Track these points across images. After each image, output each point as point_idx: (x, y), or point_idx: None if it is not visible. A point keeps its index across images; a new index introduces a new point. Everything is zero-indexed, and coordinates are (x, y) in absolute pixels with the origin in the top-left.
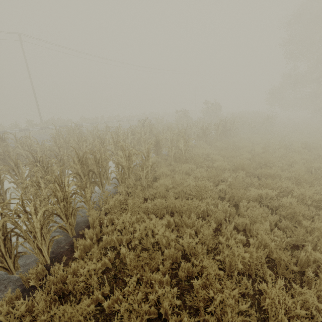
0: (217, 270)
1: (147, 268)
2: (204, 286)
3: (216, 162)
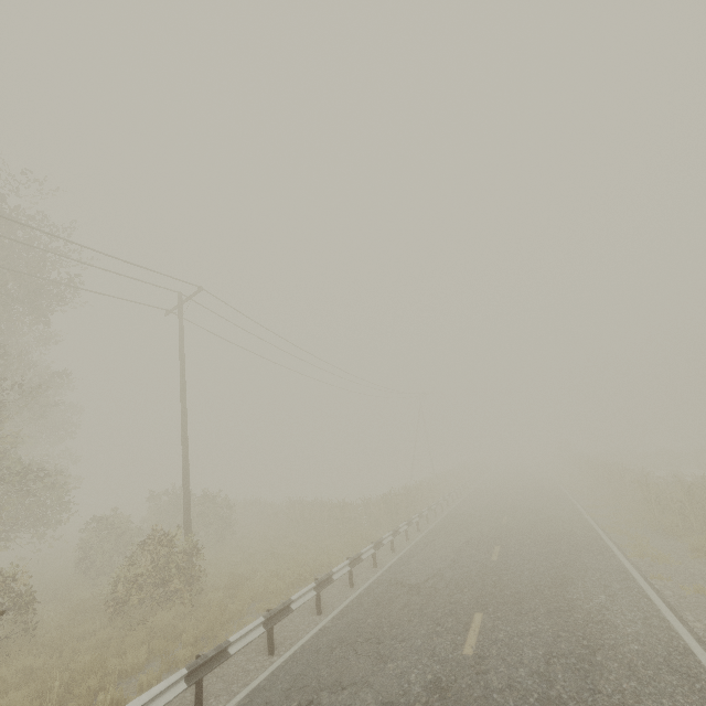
0: None
1: None
2: None
3: None
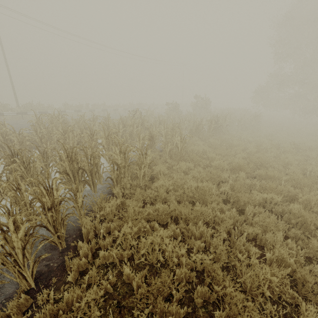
0: (244, 300)
1: (161, 297)
2: (226, 316)
3: (214, 161)
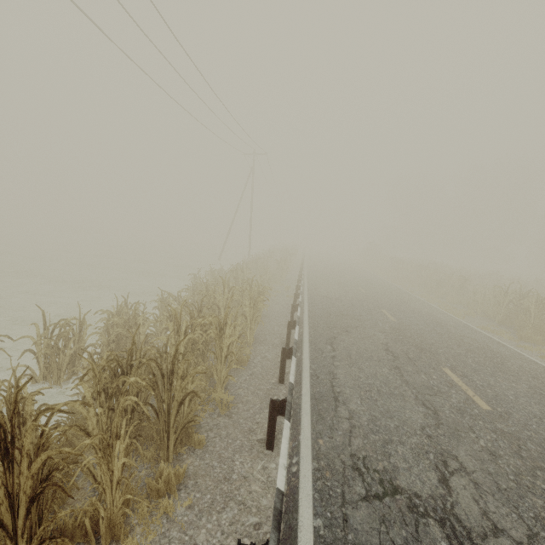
0: None
1: None
2: None
3: None
